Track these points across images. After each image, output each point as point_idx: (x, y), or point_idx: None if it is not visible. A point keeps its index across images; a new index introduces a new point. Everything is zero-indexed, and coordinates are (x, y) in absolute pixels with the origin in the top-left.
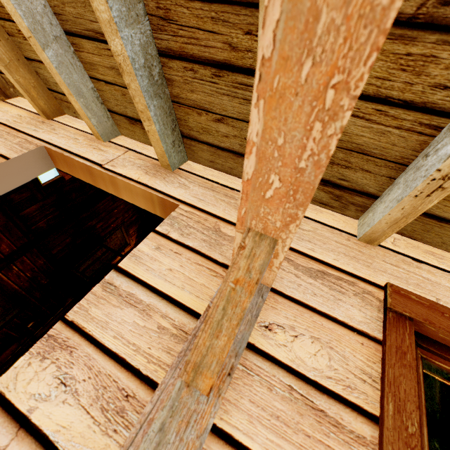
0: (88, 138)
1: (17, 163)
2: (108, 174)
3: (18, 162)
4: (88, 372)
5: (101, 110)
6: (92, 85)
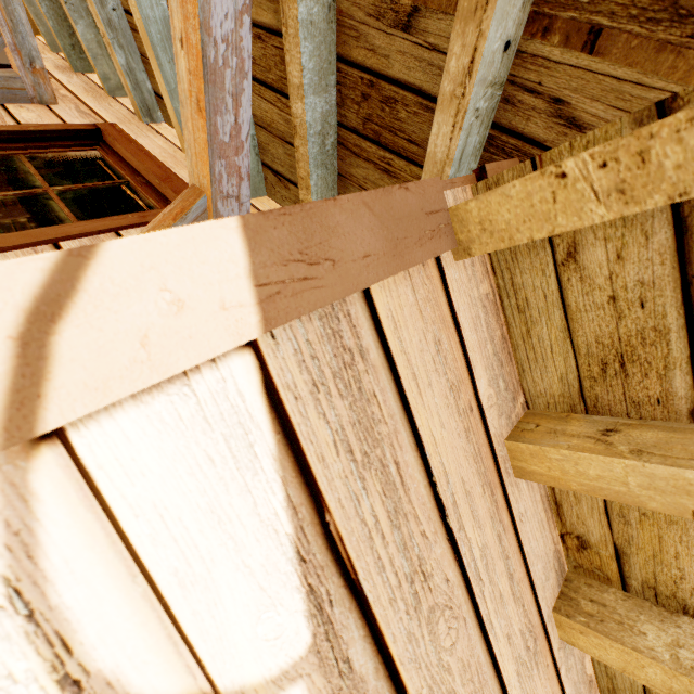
0: (45, 48)
1: None
2: None
3: None
4: None
5: None
6: None
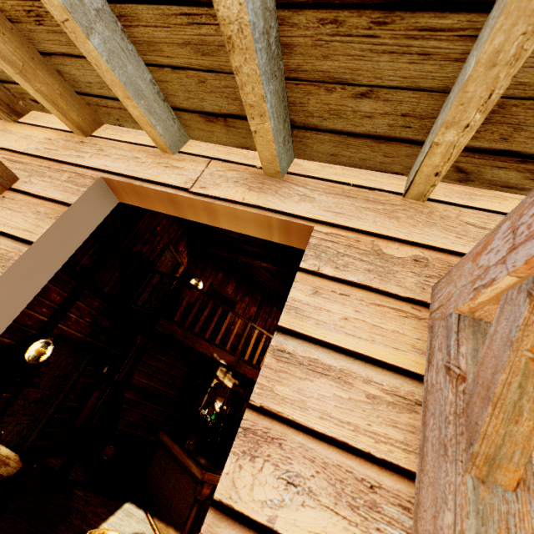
0: (151, 153)
1: (79, 208)
2: (202, 200)
3: (80, 207)
4: (312, 465)
5: (164, 111)
6: (150, 76)
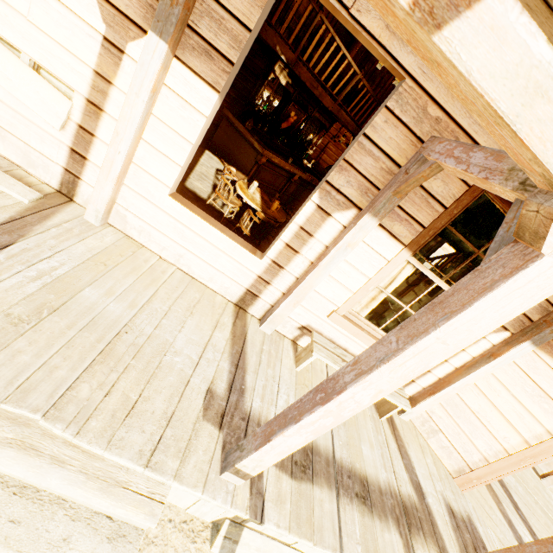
0: None
1: None
2: (355, 27)
3: None
4: (355, 180)
5: None
6: None
